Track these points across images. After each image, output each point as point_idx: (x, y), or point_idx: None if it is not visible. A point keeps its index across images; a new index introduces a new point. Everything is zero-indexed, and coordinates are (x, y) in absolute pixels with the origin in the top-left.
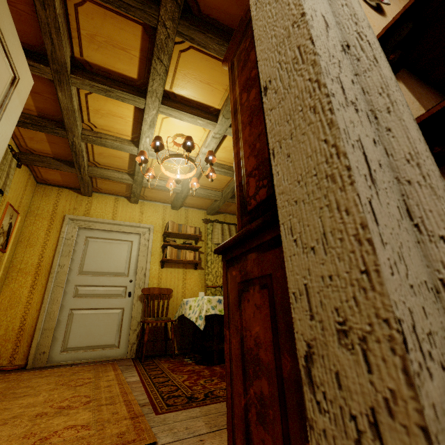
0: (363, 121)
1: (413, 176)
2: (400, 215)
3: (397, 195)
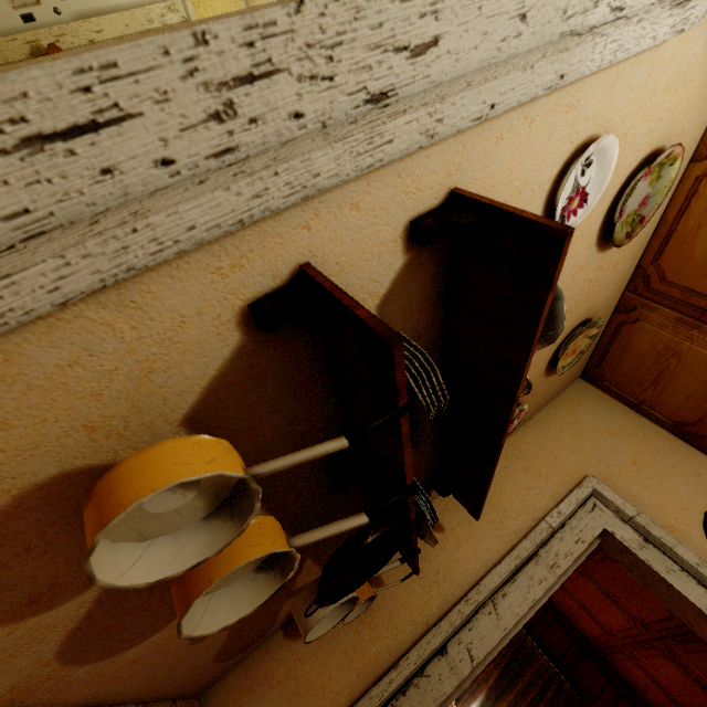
0: (203, 136)
1: (105, 224)
2: (6, 214)
3: (65, 212)
